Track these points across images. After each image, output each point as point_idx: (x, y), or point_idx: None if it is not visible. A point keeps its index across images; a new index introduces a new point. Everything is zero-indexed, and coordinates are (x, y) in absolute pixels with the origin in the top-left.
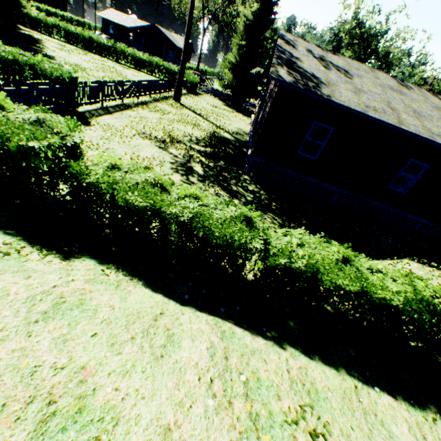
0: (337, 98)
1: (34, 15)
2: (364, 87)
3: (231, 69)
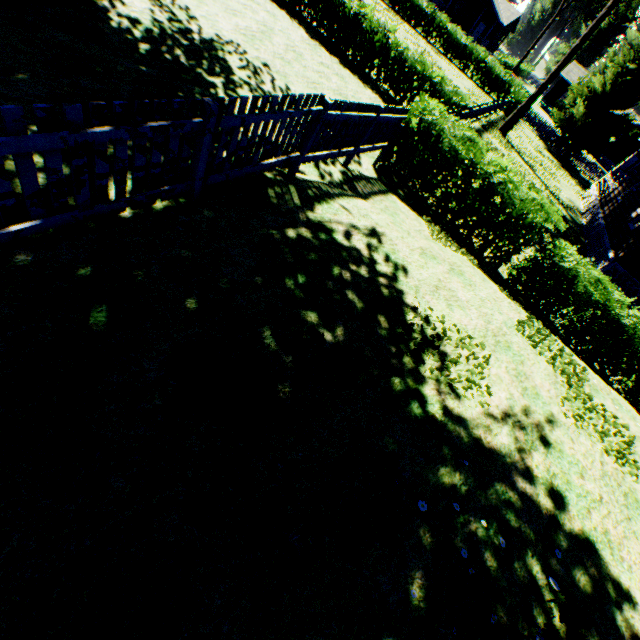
0: None
1: None
2: None
3: (585, 98)
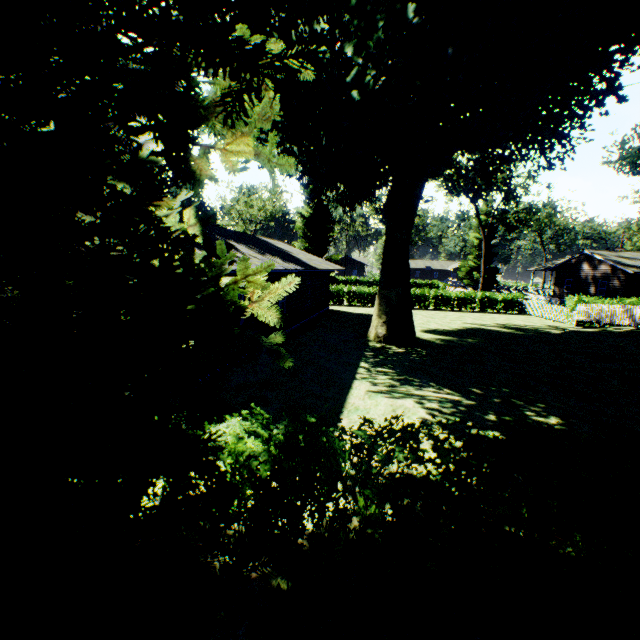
0: None
1: None
2: None
3: (469, 270)
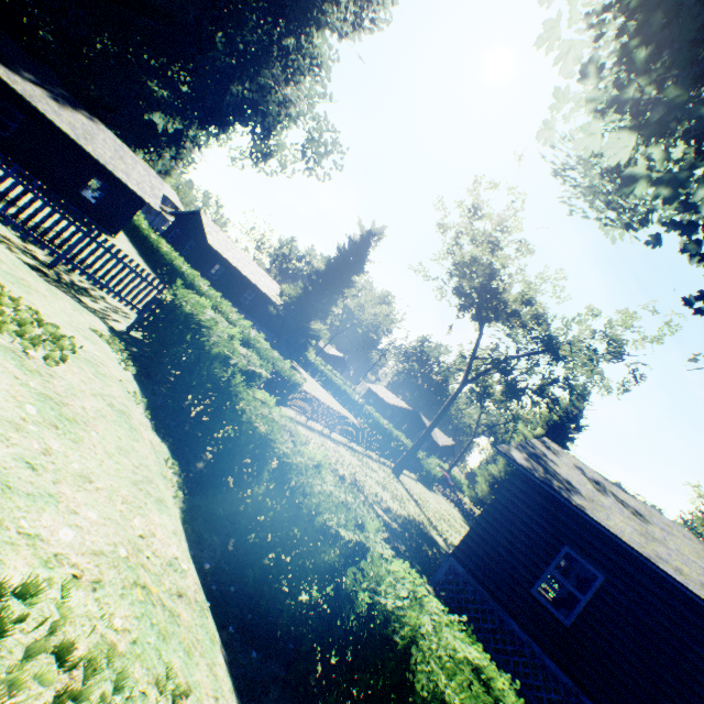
0: (599, 516)
1: (312, 360)
2: (669, 542)
3: (491, 482)
